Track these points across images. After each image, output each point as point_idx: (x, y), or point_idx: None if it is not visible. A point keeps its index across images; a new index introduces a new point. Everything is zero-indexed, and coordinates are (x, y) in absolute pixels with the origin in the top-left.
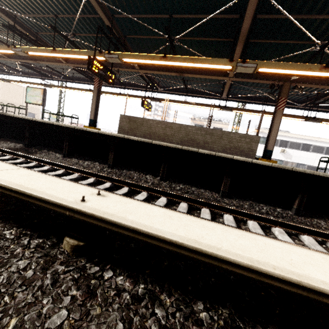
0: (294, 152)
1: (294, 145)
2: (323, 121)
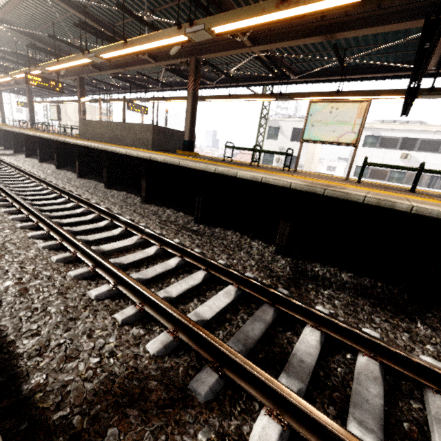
0: (428, 157)
1: (428, 144)
2: (291, 97)
